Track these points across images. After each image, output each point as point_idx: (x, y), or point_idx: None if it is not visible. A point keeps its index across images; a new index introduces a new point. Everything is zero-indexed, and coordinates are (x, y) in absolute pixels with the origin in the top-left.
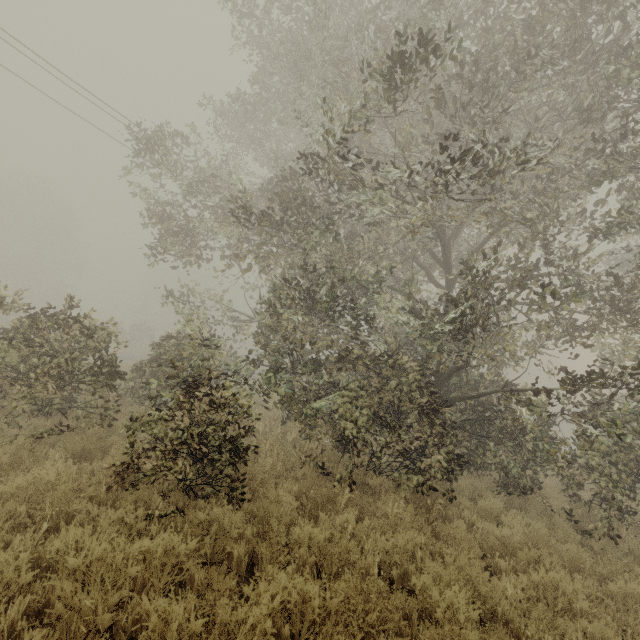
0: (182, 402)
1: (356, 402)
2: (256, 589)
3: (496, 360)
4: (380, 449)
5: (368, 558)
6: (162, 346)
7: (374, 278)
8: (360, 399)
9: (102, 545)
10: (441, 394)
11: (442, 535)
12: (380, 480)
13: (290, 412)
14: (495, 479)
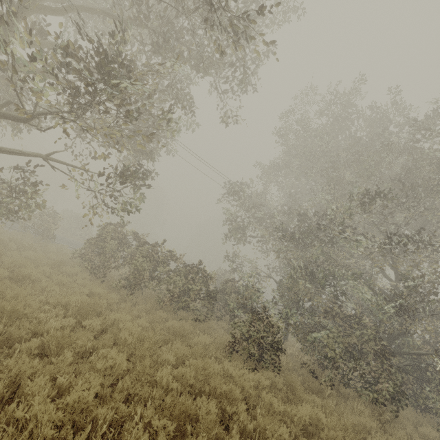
0: (254, 320)
1: (336, 339)
2: (296, 408)
3: (437, 333)
4: (349, 370)
5: (344, 421)
6: (226, 285)
7: (350, 276)
8: (338, 338)
9: (241, 370)
10: (392, 348)
11: (388, 431)
12: (348, 391)
13: (294, 336)
14: (438, 423)
